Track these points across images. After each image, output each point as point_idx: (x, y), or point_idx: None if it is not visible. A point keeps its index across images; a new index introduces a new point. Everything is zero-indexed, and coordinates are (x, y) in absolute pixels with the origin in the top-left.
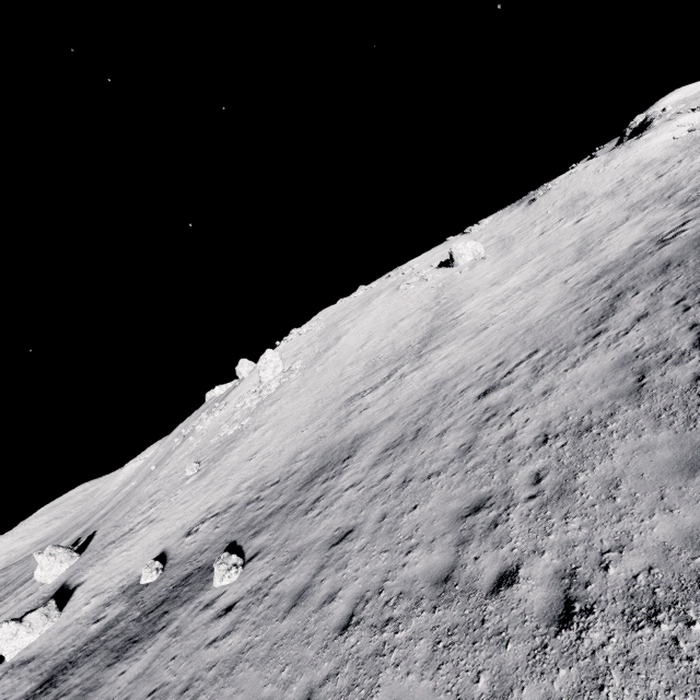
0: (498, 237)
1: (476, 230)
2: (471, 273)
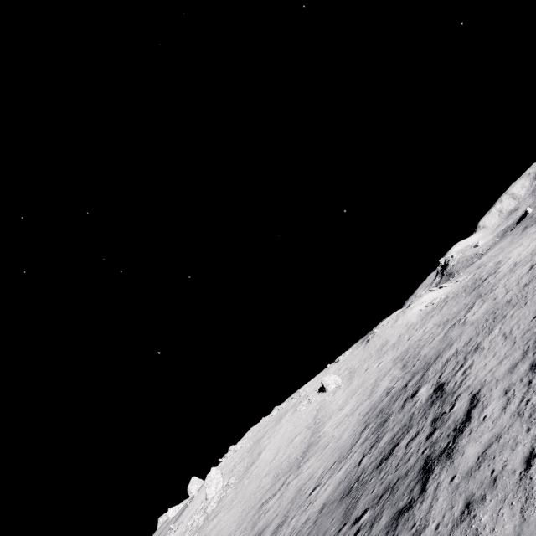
0: (349, 369)
1: (341, 360)
2: (333, 399)
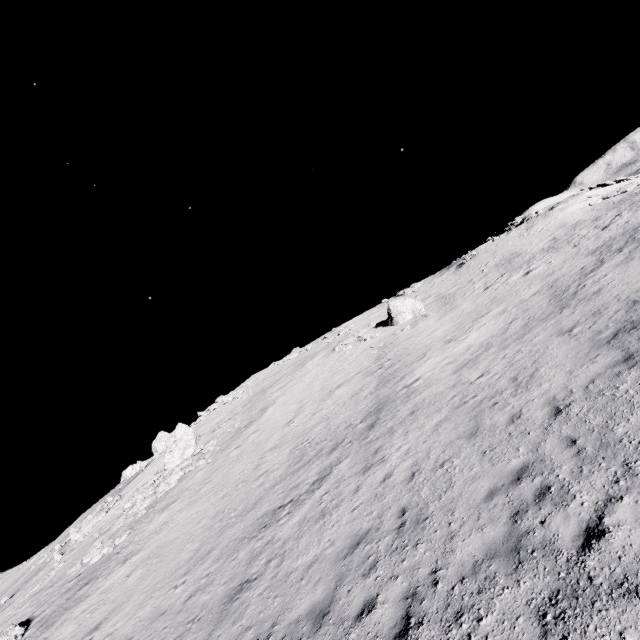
0: (435, 296)
1: (409, 292)
2: (416, 331)
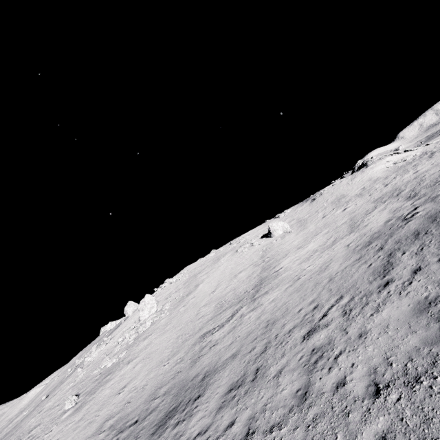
0: (296, 219)
1: (282, 215)
2: (283, 241)
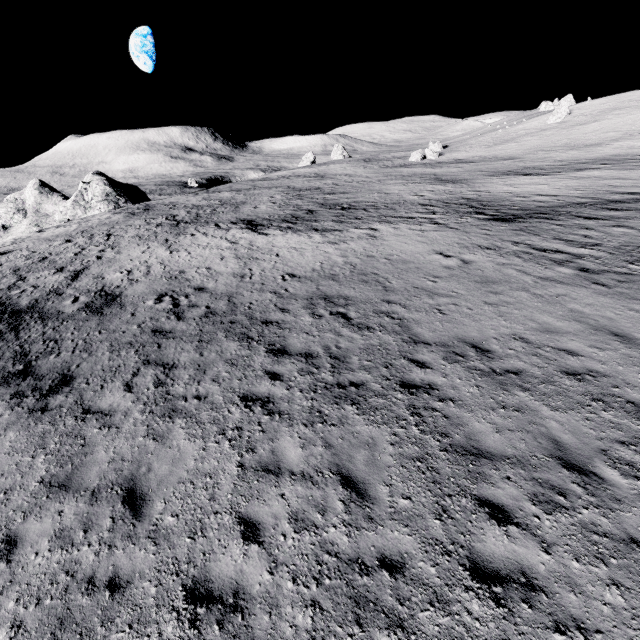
0: None
1: None
2: None
